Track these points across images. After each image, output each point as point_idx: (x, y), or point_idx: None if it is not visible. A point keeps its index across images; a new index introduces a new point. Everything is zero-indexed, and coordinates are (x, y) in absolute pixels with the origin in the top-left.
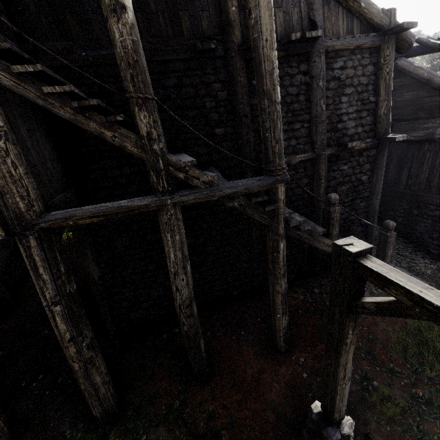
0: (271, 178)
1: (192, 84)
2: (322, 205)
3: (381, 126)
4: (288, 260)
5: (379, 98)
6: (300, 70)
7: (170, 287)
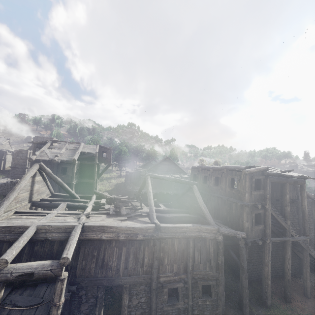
0: (306, 237)
1: (274, 206)
2: None
3: None
4: (293, 264)
5: (313, 214)
6: (295, 205)
7: (261, 267)
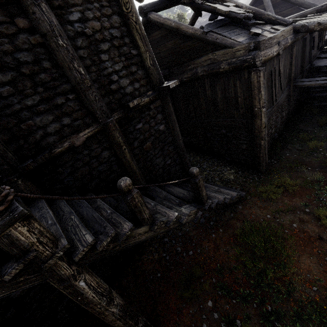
0: None
1: None
2: (136, 168)
3: (154, 77)
4: None
5: (140, 50)
6: (19, 26)
7: None
